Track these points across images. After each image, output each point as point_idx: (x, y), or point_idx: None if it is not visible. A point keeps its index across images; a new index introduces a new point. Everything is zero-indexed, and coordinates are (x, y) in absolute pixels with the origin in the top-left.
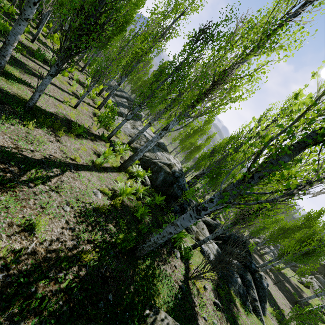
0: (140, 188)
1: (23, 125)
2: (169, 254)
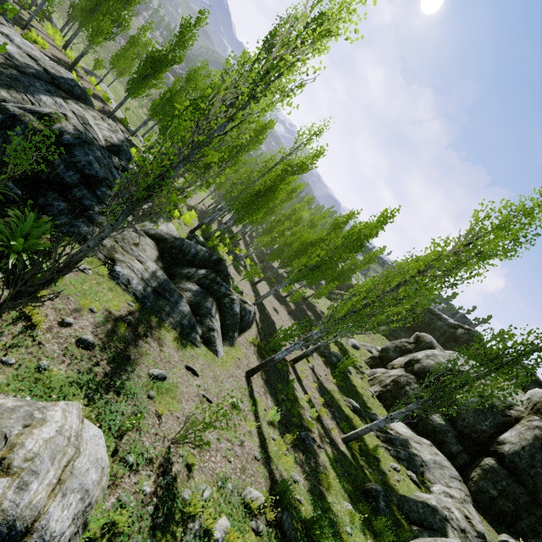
0: None
1: None
2: None
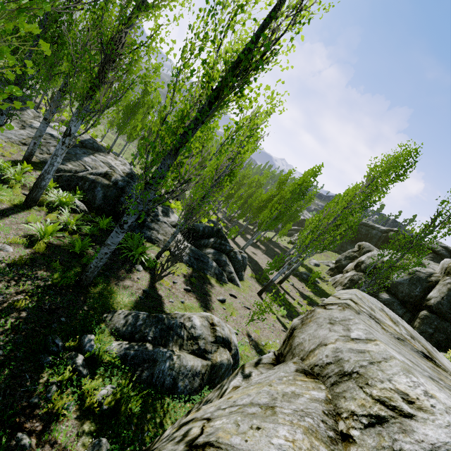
0: (71, 219)
1: None
2: (130, 271)
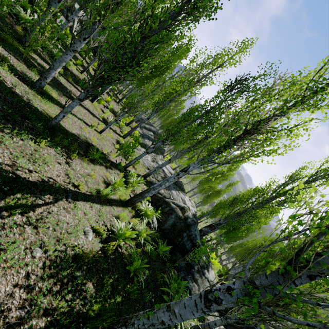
0: (144, 231)
1: (34, 142)
2: None
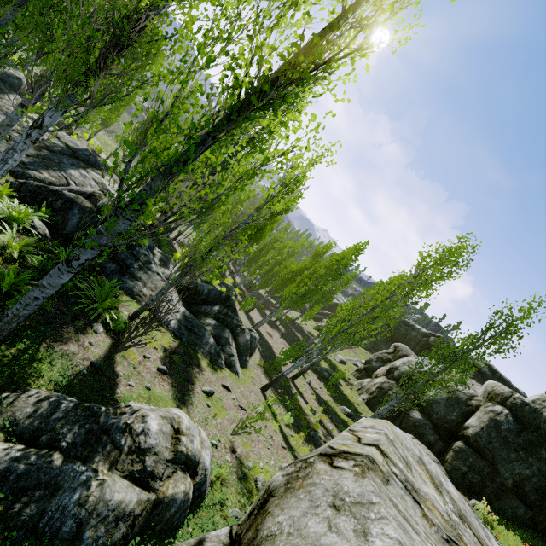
0: (15, 241)
1: None
2: (82, 331)
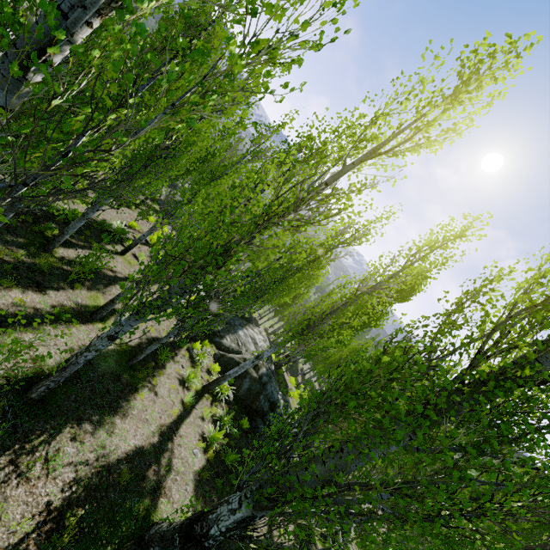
0: (226, 417)
1: (137, 399)
2: None
